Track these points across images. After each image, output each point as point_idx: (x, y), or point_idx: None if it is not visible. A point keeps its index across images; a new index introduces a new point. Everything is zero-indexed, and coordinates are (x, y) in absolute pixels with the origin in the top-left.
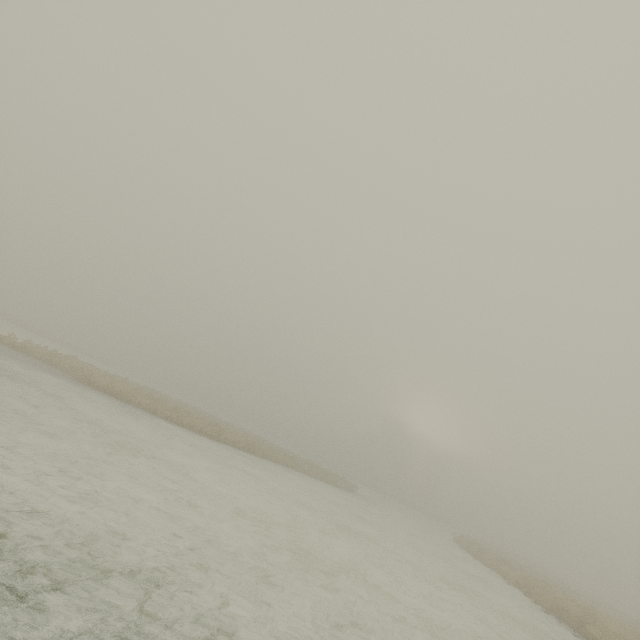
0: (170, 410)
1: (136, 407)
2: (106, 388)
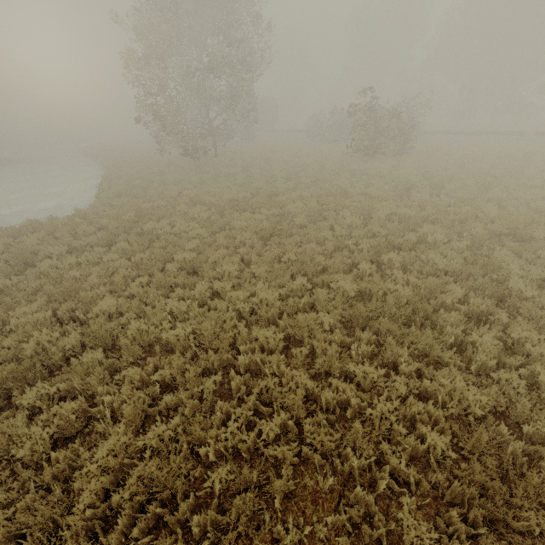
0: None
1: None
2: None
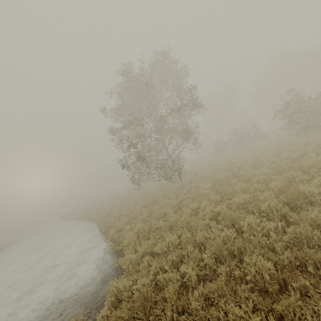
0: None
1: None
2: None
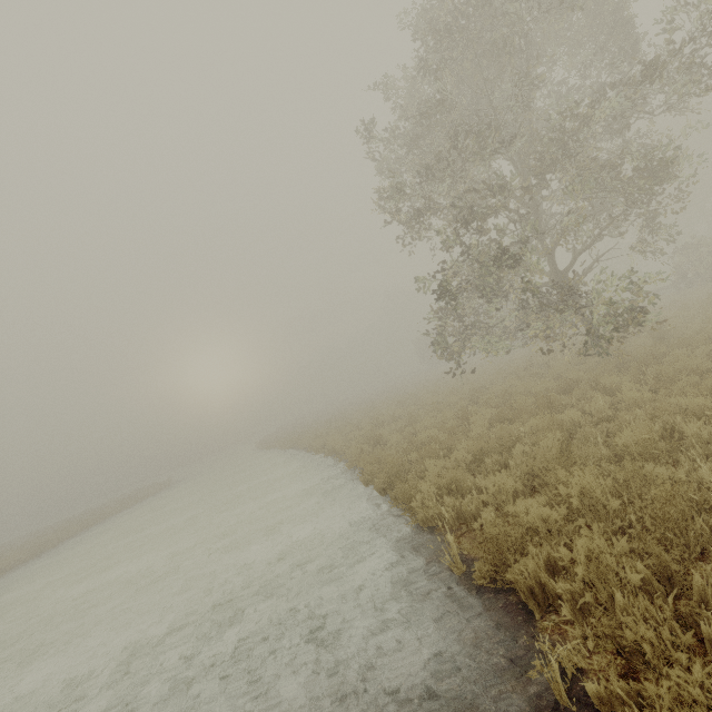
0: None
1: None
2: None
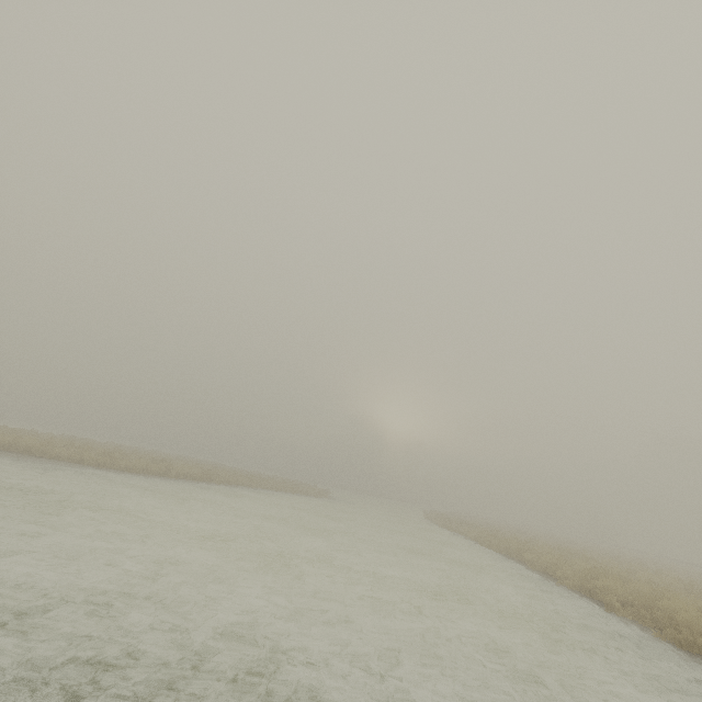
0: (101, 456)
1: (55, 460)
2: (8, 446)
